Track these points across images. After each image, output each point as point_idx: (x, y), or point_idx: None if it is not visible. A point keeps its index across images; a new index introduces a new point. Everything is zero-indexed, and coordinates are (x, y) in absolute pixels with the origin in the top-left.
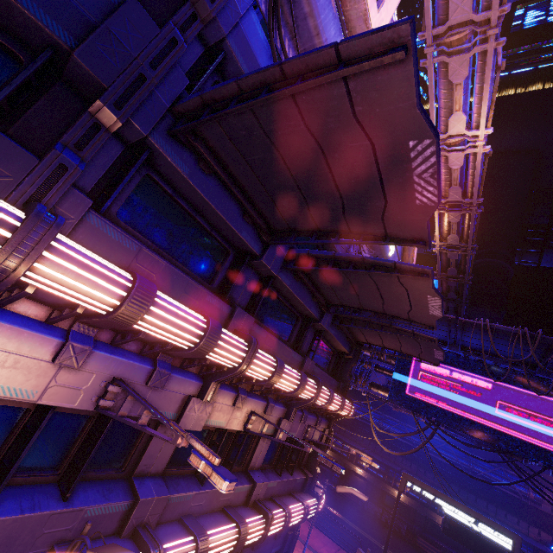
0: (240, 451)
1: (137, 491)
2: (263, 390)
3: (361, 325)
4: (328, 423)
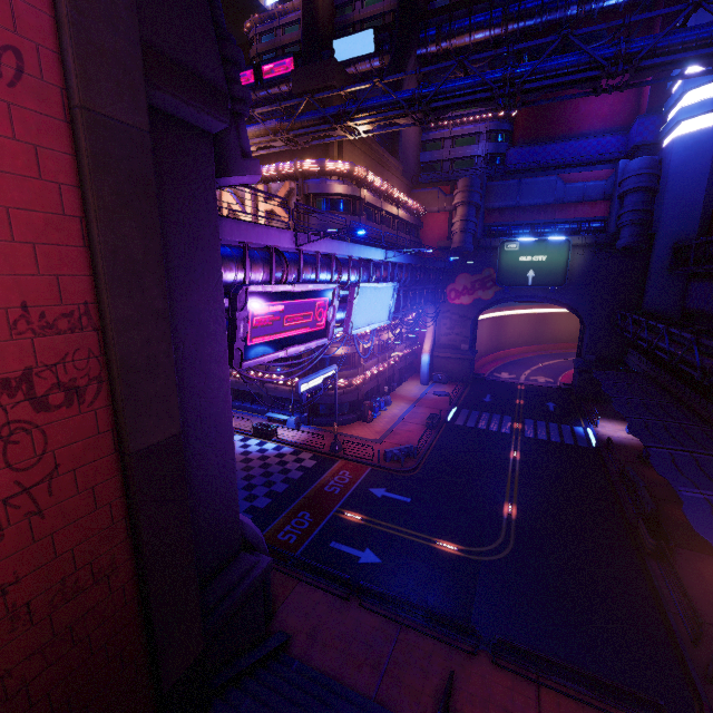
0: None
1: None
2: None
3: None
4: None
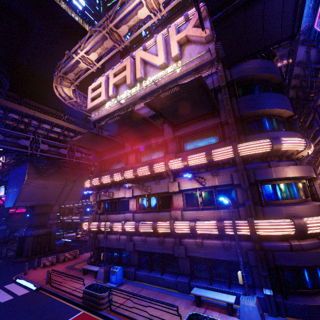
0: (170, 203)
1: (127, 212)
2: (145, 179)
3: (177, 118)
4: (237, 168)
